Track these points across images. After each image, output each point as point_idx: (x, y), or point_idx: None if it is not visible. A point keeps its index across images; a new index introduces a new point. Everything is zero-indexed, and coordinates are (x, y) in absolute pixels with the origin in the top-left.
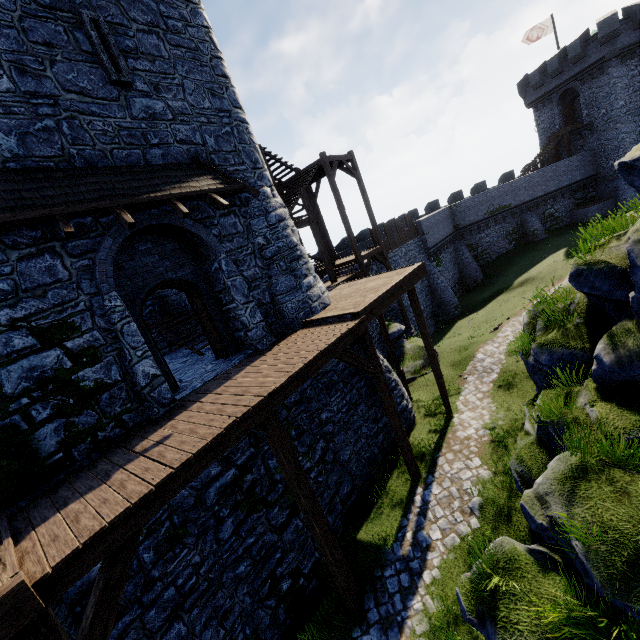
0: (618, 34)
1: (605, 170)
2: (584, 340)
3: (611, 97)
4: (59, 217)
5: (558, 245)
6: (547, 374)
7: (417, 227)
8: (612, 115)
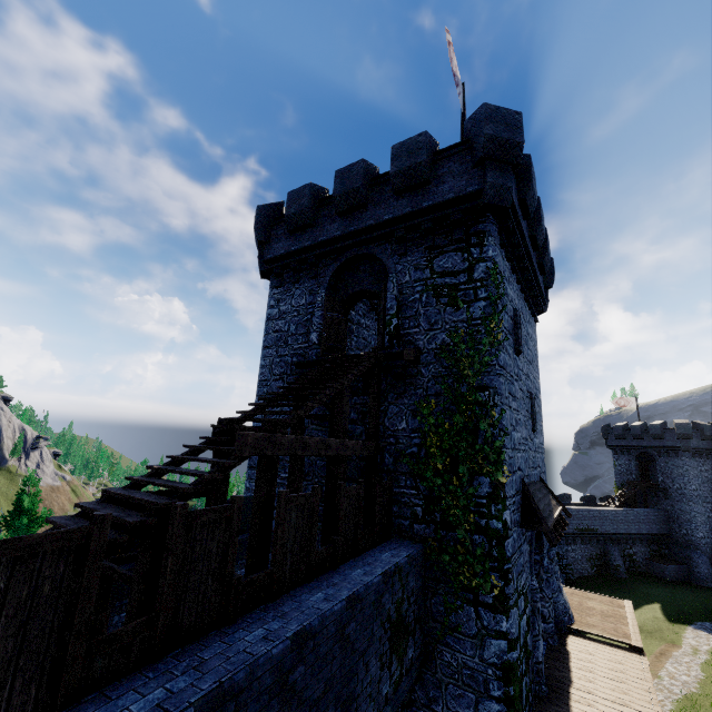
0: (691, 437)
1: (678, 535)
2: None
3: (684, 478)
4: (551, 527)
5: (647, 595)
6: None
7: None
8: (685, 492)
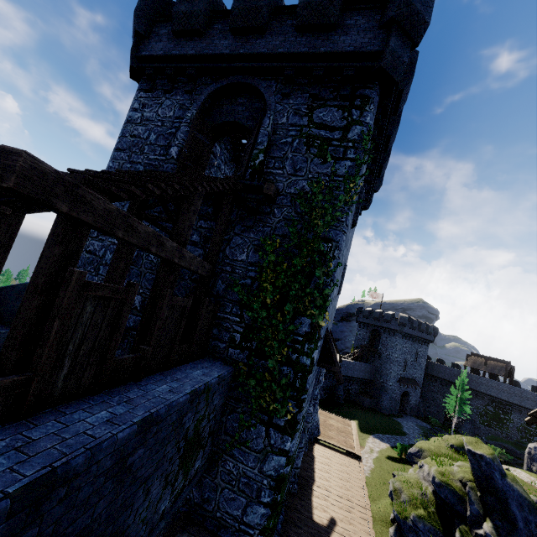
0: (405, 326)
1: (378, 381)
2: (439, 524)
3: (393, 349)
4: None
5: (352, 415)
6: (420, 536)
7: None
8: (391, 357)
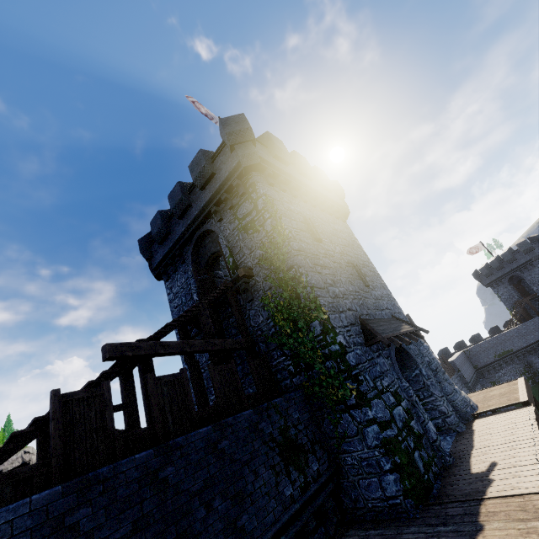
0: (533, 249)
1: None
2: None
3: None
4: (392, 338)
5: None
6: None
7: (451, 365)
8: None
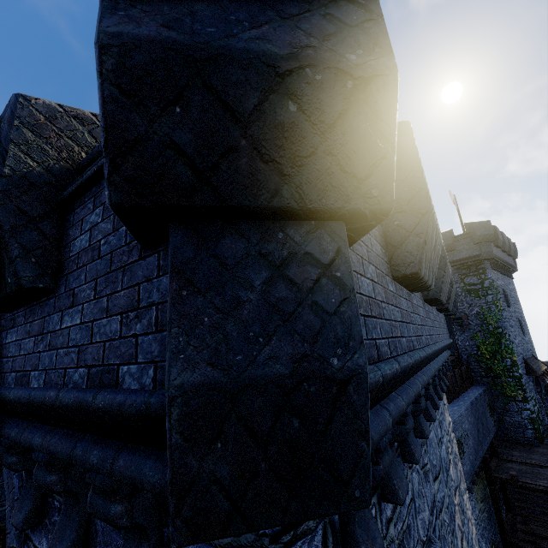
0: None
1: None
2: None
3: None
4: (540, 374)
5: None
6: None
7: None
8: None
